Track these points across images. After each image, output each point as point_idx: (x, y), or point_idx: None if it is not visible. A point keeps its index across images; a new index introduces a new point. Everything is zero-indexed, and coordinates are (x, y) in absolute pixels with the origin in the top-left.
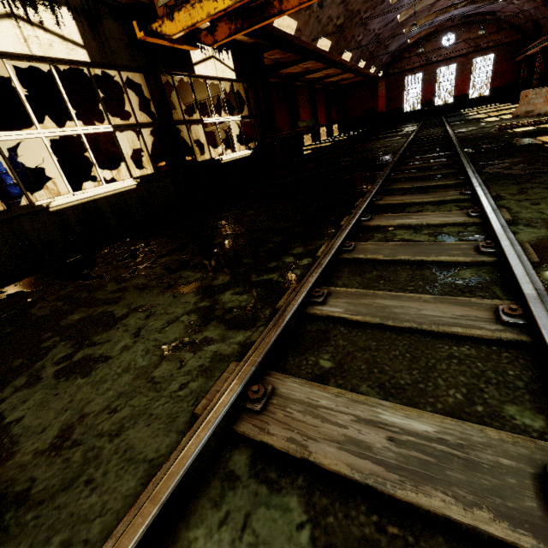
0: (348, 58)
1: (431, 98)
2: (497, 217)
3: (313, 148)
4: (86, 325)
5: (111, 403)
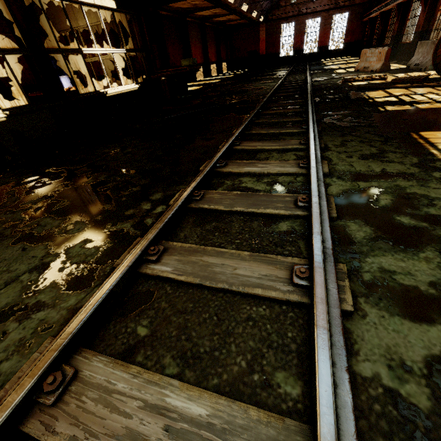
0: (232, 0)
1: (300, 47)
2: (316, 171)
3: (203, 84)
4: None
5: None
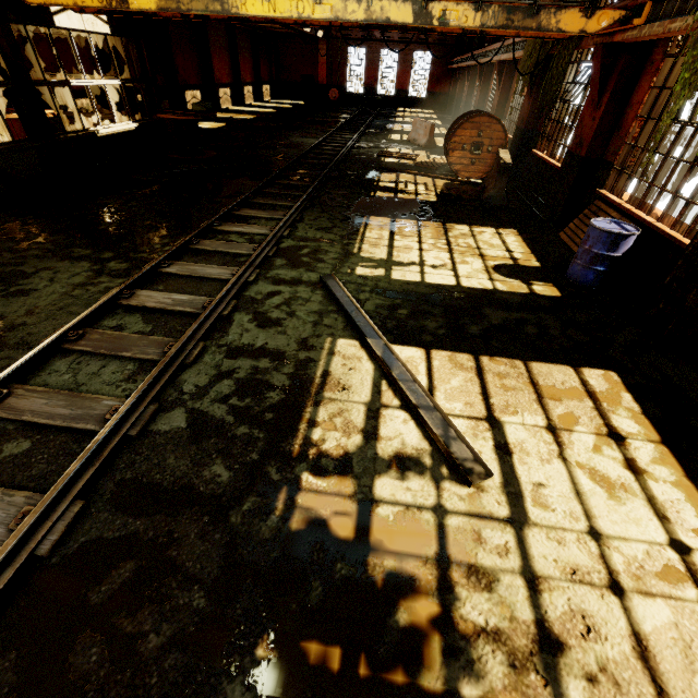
0: None
1: (374, 84)
2: (275, 233)
3: (228, 120)
4: (4, 277)
5: (52, 303)
